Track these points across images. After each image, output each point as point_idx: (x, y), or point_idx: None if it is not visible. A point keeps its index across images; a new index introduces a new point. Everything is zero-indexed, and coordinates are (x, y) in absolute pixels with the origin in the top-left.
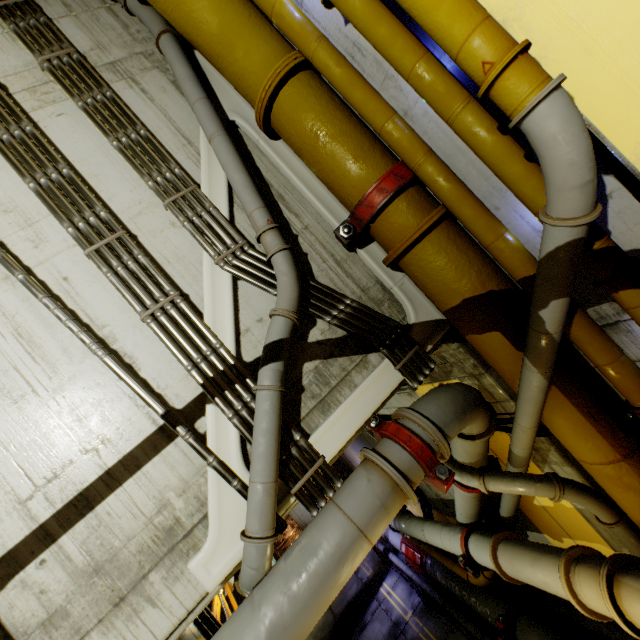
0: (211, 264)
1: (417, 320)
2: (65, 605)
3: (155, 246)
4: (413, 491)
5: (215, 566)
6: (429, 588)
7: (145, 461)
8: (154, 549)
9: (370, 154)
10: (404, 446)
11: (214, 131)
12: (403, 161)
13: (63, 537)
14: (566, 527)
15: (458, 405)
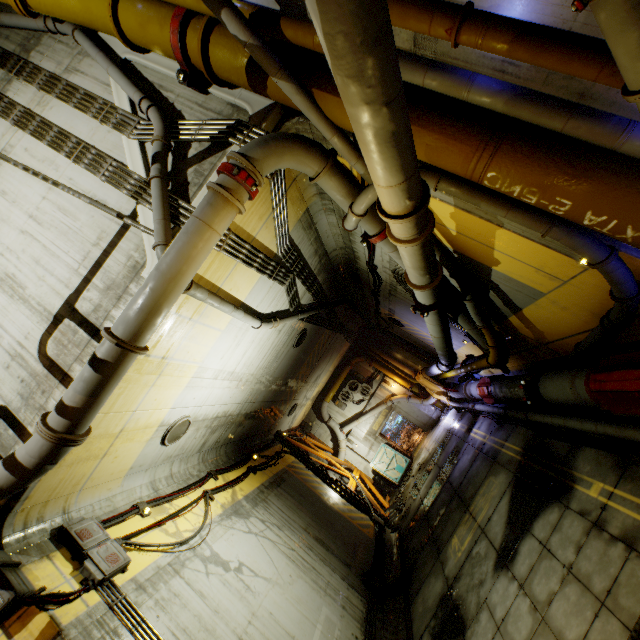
0: (127, 140)
1: (254, 113)
2: (100, 303)
3: (103, 147)
4: (223, 189)
5: None
6: (497, 409)
7: (119, 242)
8: (130, 276)
9: (167, 16)
10: (218, 170)
11: (107, 67)
12: (173, 4)
13: (94, 279)
14: (479, 239)
15: (261, 139)
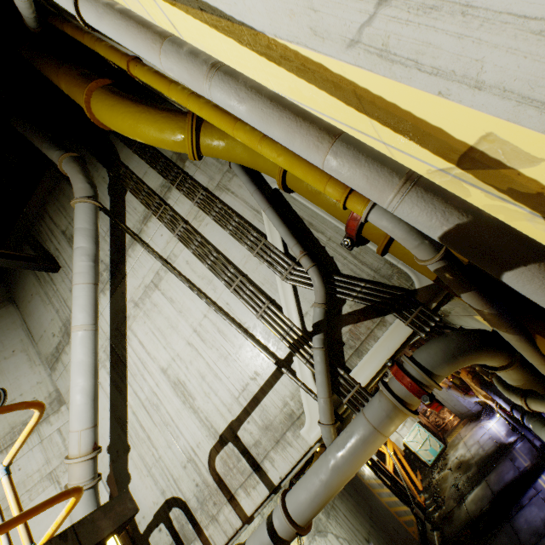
0: (280, 281)
1: (420, 285)
2: (259, 439)
3: (255, 277)
4: (407, 409)
5: (312, 434)
6: None
7: (274, 383)
8: (286, 422)
9: None
10: (399, 382)
11: (264, 208)
12: None
13: (252, 413)
14: None
15: (447, 352)
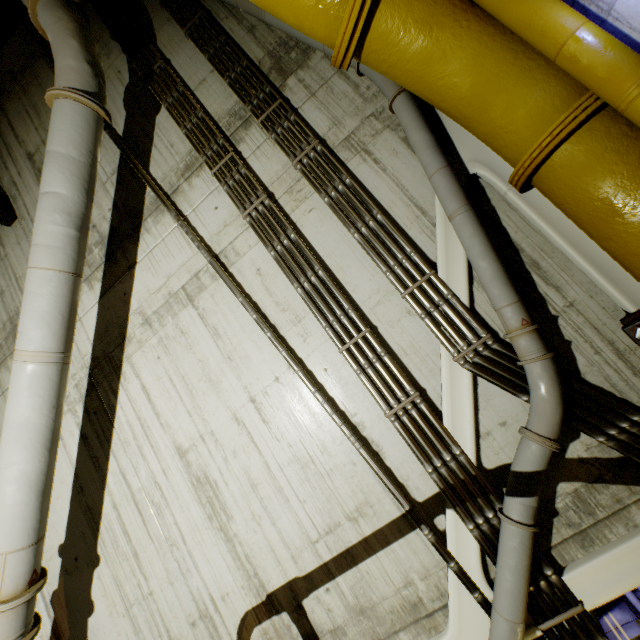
0: (449, 360)
1: None
2: (343, 626)
3: (393, 337)
4: None
5: None
6: None
7: (392, 539)
8: (402, 614)
9: None
10: None
11: (455, 209)
12: None
13: (338, 577)
14: None
15: None
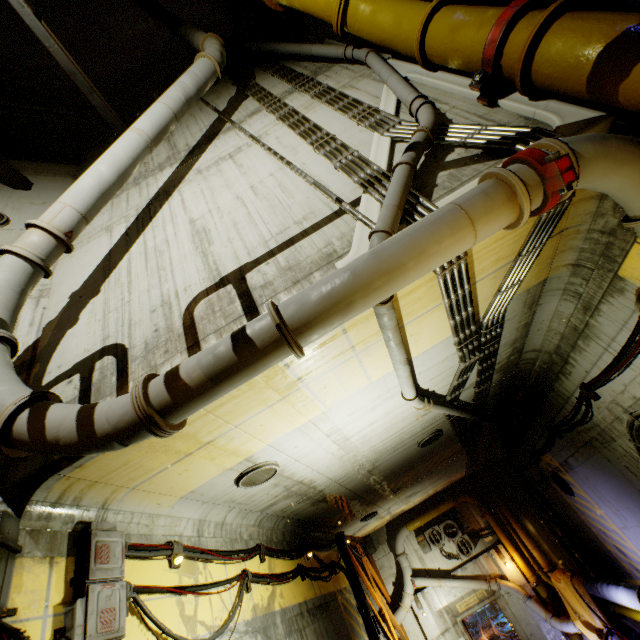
0: (378, 137)
1: (563, 123)
2: (272, 281)
3: (349, 142)
4: (516, 177)
5: None
6: None
7: (323, 226)
8: (319, 263)
9: (493, 14)
10: (512, 158)
11: (389, 75)
12: None
13: (278, 255)
14: None
15: (594, 134)
